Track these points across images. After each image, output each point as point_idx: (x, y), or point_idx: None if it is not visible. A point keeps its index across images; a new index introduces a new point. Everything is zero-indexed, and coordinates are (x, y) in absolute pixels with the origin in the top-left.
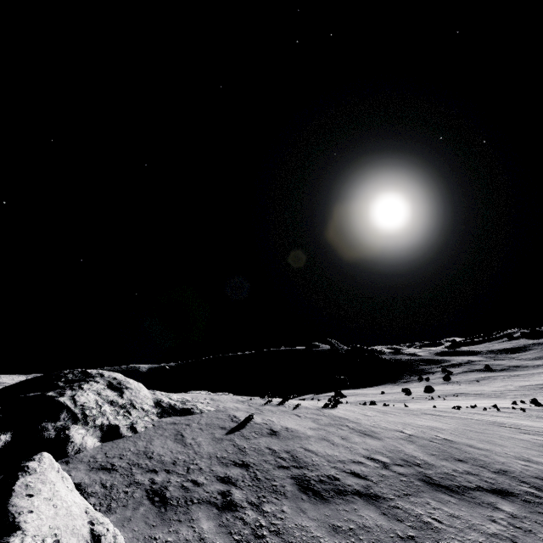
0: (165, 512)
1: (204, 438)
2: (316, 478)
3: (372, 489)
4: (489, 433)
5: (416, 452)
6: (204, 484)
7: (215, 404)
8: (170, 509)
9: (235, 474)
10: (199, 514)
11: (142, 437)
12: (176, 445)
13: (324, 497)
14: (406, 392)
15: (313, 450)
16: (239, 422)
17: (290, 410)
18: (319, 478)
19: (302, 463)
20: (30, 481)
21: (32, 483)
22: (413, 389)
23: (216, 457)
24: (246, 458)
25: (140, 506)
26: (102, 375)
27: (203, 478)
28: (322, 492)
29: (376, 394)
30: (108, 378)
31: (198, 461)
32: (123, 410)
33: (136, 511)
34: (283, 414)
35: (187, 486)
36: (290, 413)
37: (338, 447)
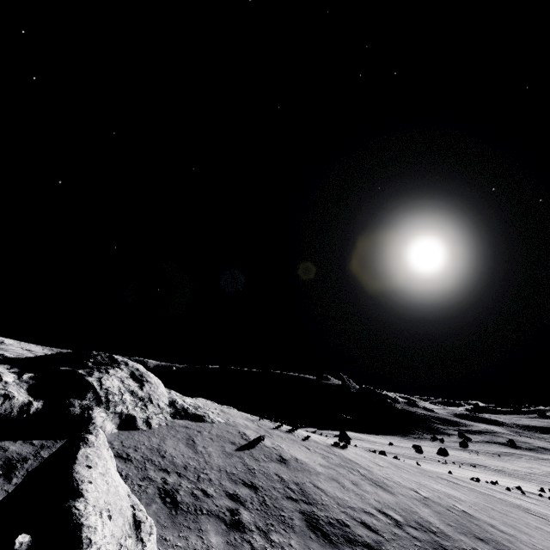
0: (176, 515)
1: (214, 449)
2: (326, 519)
3: (383, 546)
4: (513, 516)
5: (431, 518)
6: (213, 496)
7: (225, 416)
8: (180, 513)
9: (244, 494)
10: (208, 526)
11: (155, 433)
12: (188, 450)
13: (333, 541)
14: (417, 449)
15: (323, 488)
16: (249, 441)
17: (299, 440)
18: (328, 519)
19: (311, 499)
20: (90, 453)
21: (91, 455)
22: (425, 448)
23: (226, 472)
24: (255, 480)
25: (152, 502)
26: (126, 363)
27: (212, 489)
28: (331, 535)
29: (383, 443)
30: (131, 368)
31: (208, 471)
32: (141, 402)
33: (148, 507)
34: (293, 443)
35: (197, 494)
36: (299, 444)
37: (348, 491)
